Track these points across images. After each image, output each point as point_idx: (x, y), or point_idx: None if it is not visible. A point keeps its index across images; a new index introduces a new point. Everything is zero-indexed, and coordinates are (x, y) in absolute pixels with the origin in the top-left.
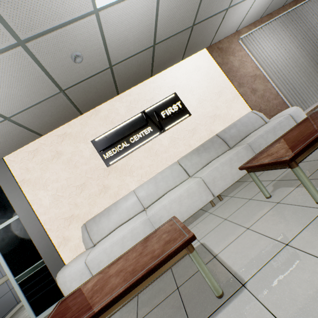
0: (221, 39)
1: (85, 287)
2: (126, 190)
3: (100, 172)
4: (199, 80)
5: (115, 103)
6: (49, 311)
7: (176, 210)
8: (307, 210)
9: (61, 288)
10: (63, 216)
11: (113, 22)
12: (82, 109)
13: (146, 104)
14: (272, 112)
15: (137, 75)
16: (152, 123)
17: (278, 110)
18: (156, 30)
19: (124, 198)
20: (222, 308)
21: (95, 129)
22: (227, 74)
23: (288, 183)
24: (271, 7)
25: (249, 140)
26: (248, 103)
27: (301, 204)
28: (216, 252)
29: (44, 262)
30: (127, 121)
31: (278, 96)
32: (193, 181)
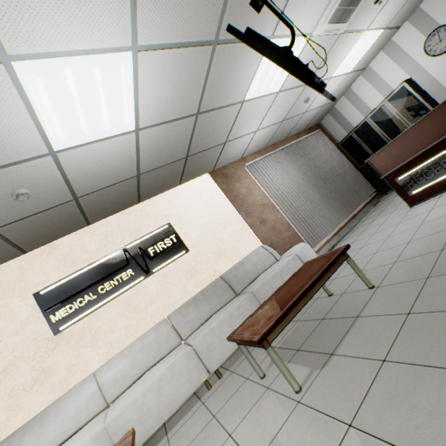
0: (226, 164)
1: None
2: (82, 372)
3: (40, 344)
4: (201, 207)
5: (82, 236)
6: None
7: (152, 406)
8: (286, 403)
9: None
10: None
11: (77, 160)
12: (27, 247)
13: (130, 237)
14: (285, 245)
15: (117, 203)
16: (135, 264)
17: (292, 242)
18: (140, 163)
19: (76, 389)
20: None
21: (44, 275)
22: (233, 202)
23: (284, 354)
24: (273, 139)
25: (254, 287)
26: (258, 235)
27: (284, 393)
28: None
29: None
30: (98, 261)
31: (290, 227)
32: (181, 352)
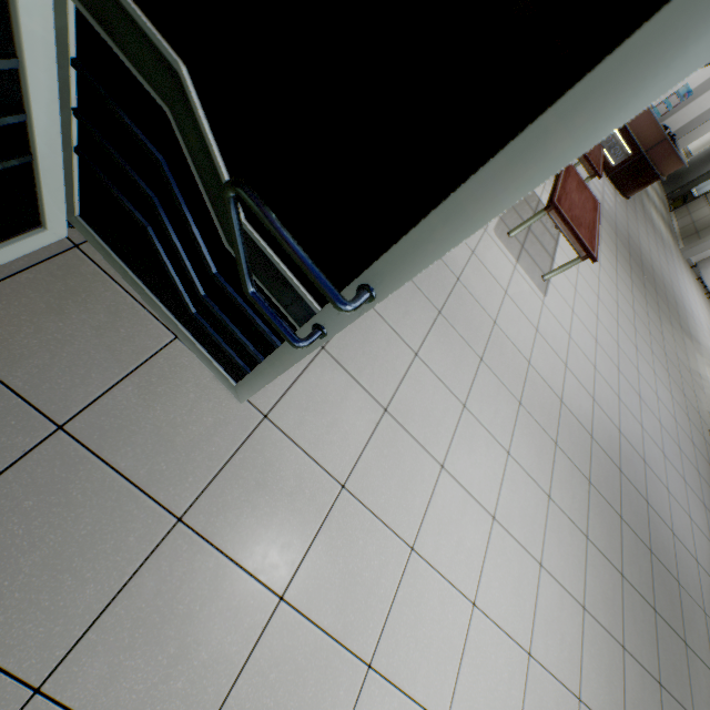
0: None
1: (566, 200)
2: None
3: None
4: None
5: None
6: None
7: None
8: None
9: None
10: None
11: None
12: None
13: None
14: None
15: None
16: None
17: None
18: None
19: None
20: (559, 236)
21: None
22: None
23: None
24: None
25: None
26: None
27: None
28: (538, 196)
29: None
30: None
31: None
32: None
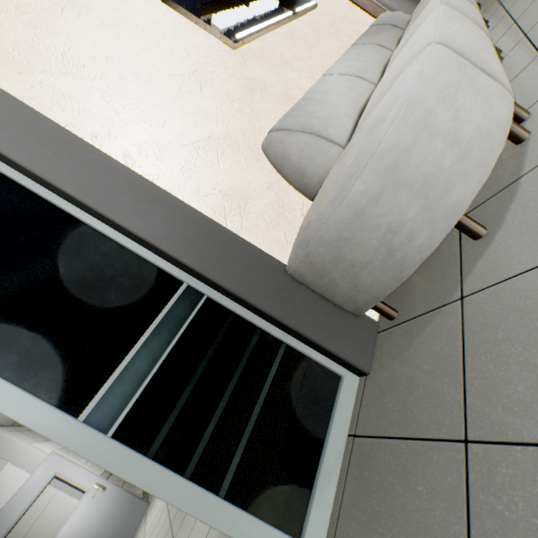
0: None
1: None
2: (301, 91)
3: (221, 55)
4: None
5: None
6: (334, 470)
7: (465, 7)
8: None
9: (409, 184)
10: (183, 139)
11: None
12: None
13: None
14: None
15: None
16: None
17: None
18: None
19: (319, 83)
20: None
21: None
22: None
23: None
24: None
25: None
26: (369, 13)
27: None
28: None
29: (194, 295)
30: None
31: None
32: None
